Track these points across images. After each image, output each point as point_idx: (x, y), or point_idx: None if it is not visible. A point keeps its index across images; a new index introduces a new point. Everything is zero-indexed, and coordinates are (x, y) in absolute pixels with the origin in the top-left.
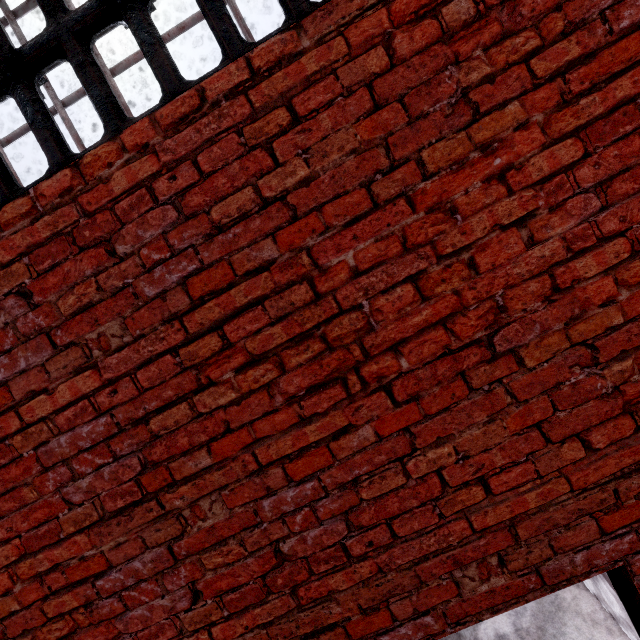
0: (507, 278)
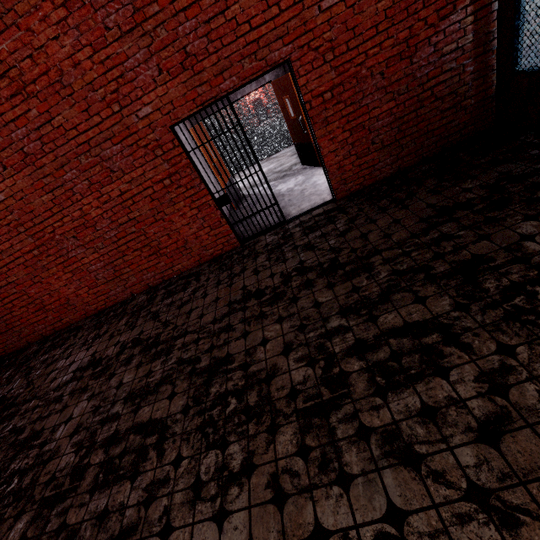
0: None
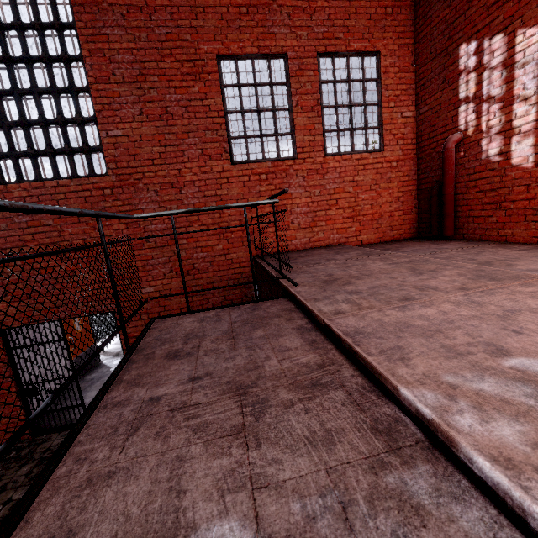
0: None
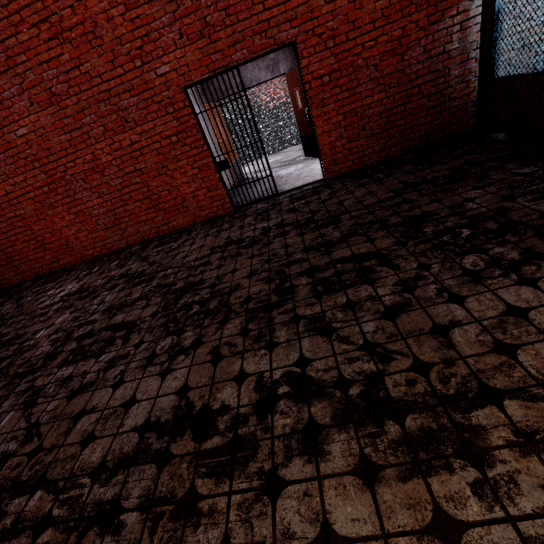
0: None
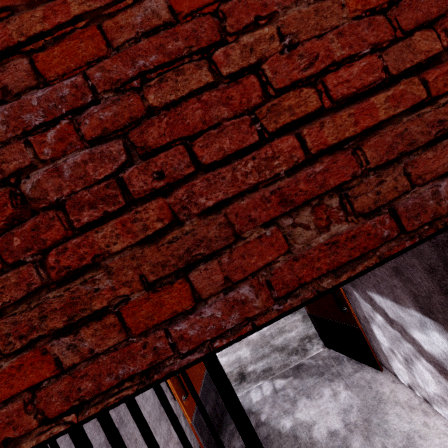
0: None
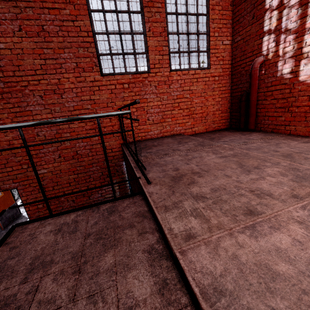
0: (1, 140)
